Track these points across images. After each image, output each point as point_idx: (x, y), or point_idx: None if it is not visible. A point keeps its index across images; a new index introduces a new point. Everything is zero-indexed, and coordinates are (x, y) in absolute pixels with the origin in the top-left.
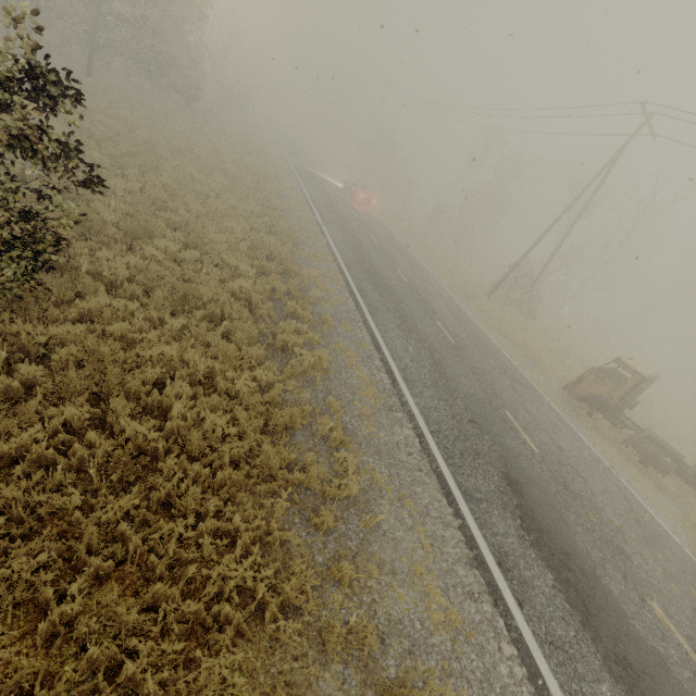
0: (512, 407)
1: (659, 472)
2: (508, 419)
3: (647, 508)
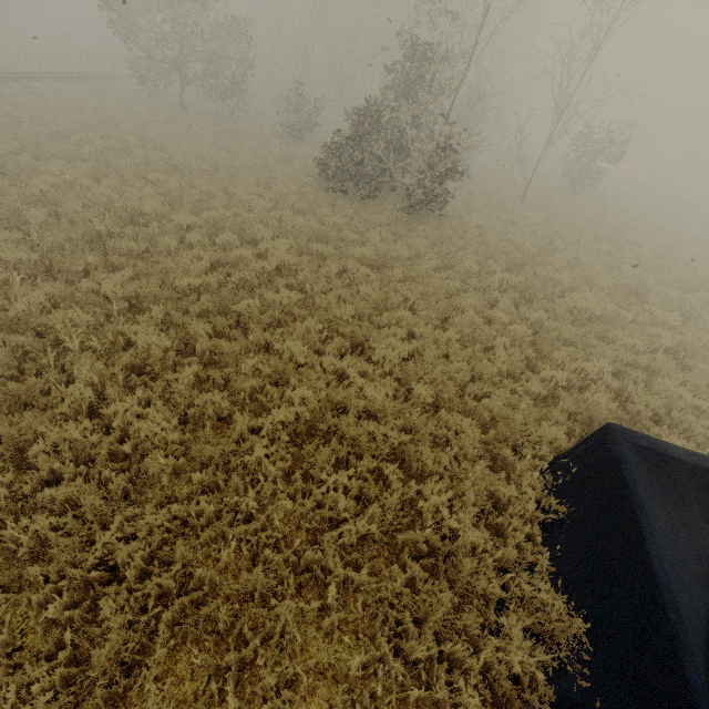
0: None
1: None
2: None
3: None
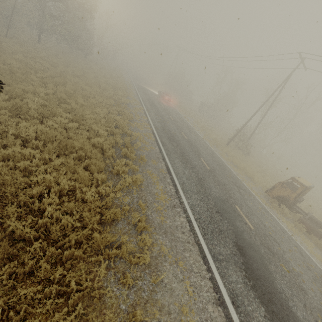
0: (239, 203)
1: (317, 237)
2: (237, 210)
3: (312, 259)
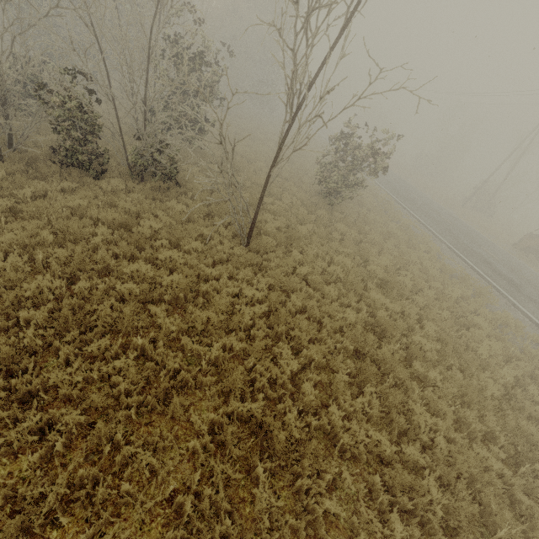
0: (484, 246)
1: None
2: (483, 249)
3: None
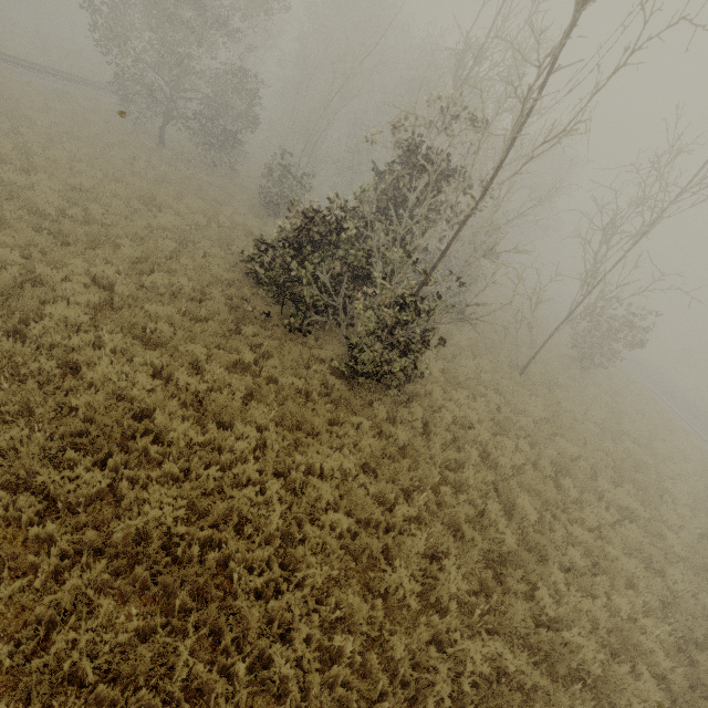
0: None
1: None
2: None
3: None
